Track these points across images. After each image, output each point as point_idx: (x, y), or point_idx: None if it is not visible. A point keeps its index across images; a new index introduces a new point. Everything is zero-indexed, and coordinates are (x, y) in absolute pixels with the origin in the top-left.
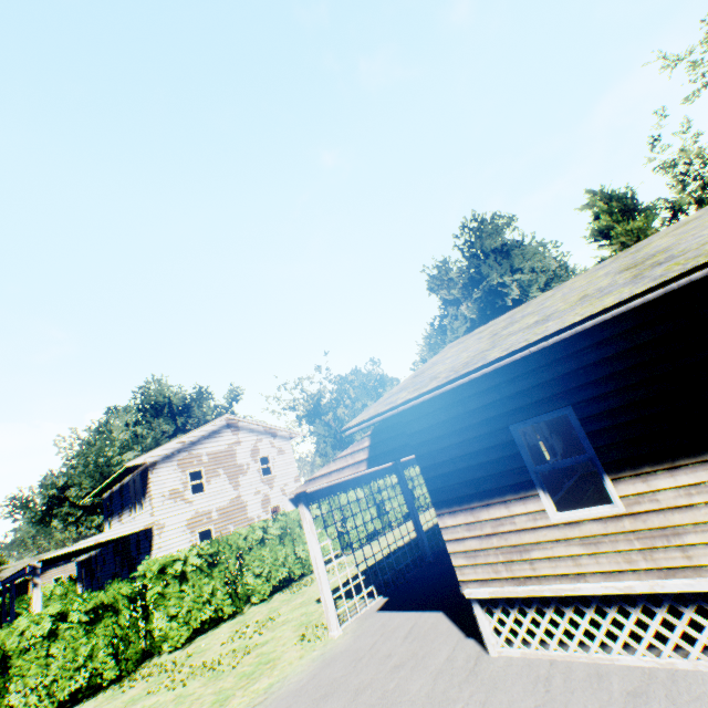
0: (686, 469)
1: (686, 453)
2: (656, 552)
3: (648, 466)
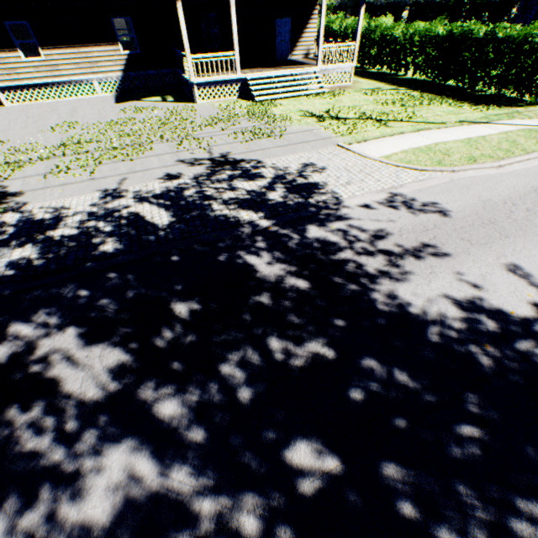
0: (60, 50)
1: (60, 45)
2: (54, 72)
3: (52, 47)
